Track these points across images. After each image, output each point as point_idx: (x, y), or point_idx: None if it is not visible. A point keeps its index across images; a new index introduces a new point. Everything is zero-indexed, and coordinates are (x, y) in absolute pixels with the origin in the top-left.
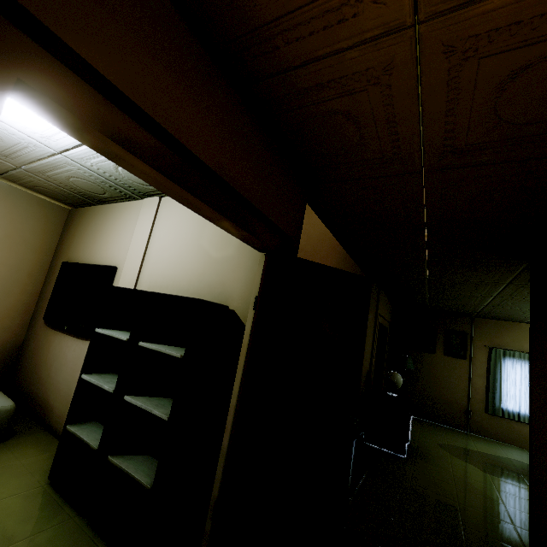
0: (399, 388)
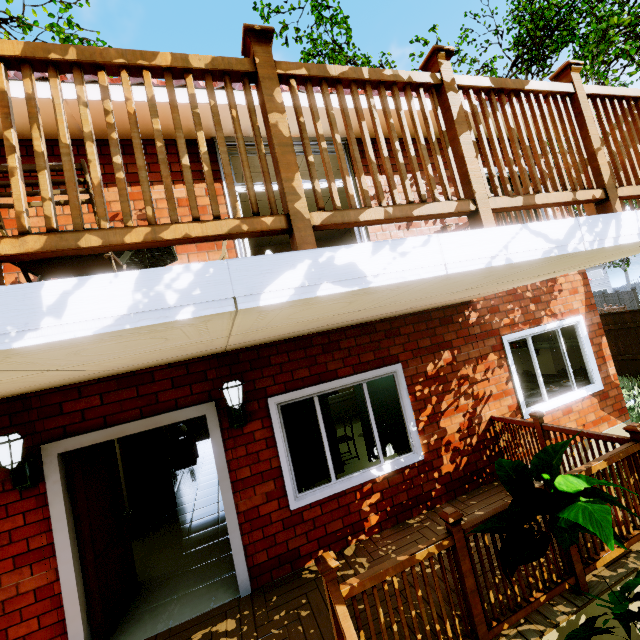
0: (189, 428)
